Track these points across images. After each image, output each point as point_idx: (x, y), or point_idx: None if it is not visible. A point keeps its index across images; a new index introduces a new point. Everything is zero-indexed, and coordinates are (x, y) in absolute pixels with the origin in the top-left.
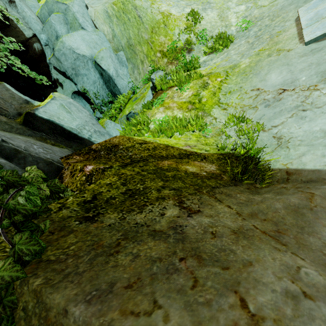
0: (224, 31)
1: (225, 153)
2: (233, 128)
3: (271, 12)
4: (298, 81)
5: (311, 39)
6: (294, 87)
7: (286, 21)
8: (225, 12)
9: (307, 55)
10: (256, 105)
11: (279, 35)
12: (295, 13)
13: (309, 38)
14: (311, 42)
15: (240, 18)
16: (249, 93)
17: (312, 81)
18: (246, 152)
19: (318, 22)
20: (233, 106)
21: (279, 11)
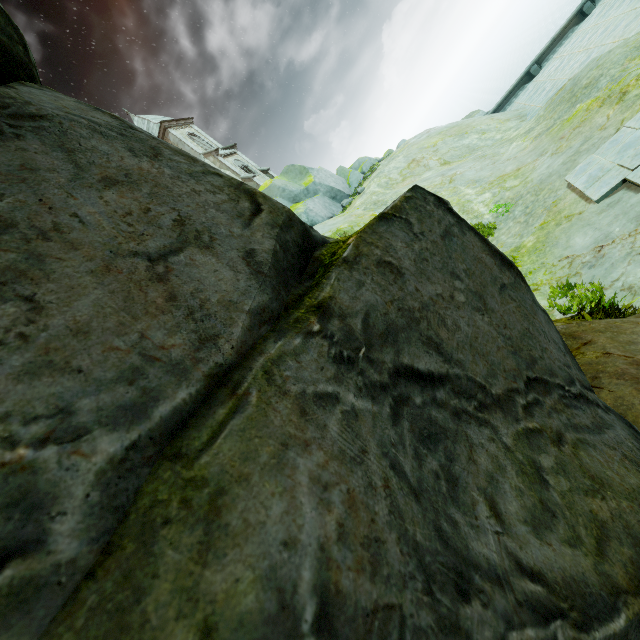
0: (478, 222)
1: (573, 313)
2: (561, 303)
3: (529, 189)
4: (613, 234)
5: (600, 197)
6: (612, 240)
7: (555, 191)
8: (467, 206)
9: (605, 210)
10: (576, 271)
11: (557, 205)
12: (562, 182)
13: (597, 197)
14: (602, 199)
15: (490, 205)
16: (559, 265)
17: (629, 228)
18: (597, 302)
19: (597, 182)
20: (545, 284)
21: (540, 185)
